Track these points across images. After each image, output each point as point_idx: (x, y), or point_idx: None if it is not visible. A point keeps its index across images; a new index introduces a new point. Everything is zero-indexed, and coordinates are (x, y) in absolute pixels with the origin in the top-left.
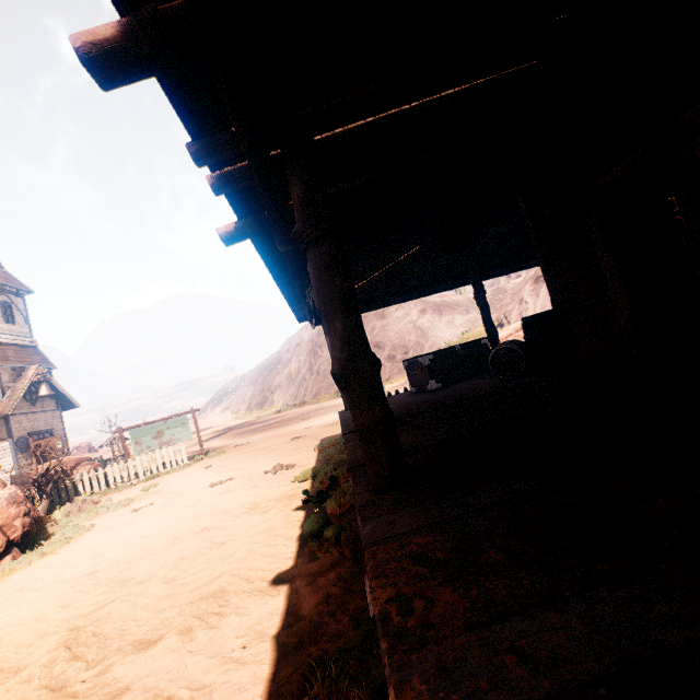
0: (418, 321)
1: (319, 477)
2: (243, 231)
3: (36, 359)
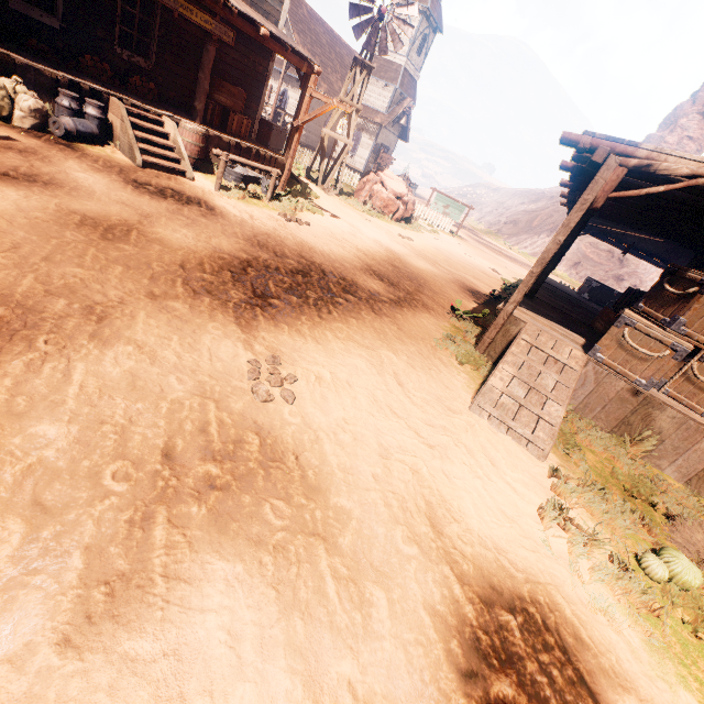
0: None
1: (511, 284)
2: (566, 206)
3: (412, 93)
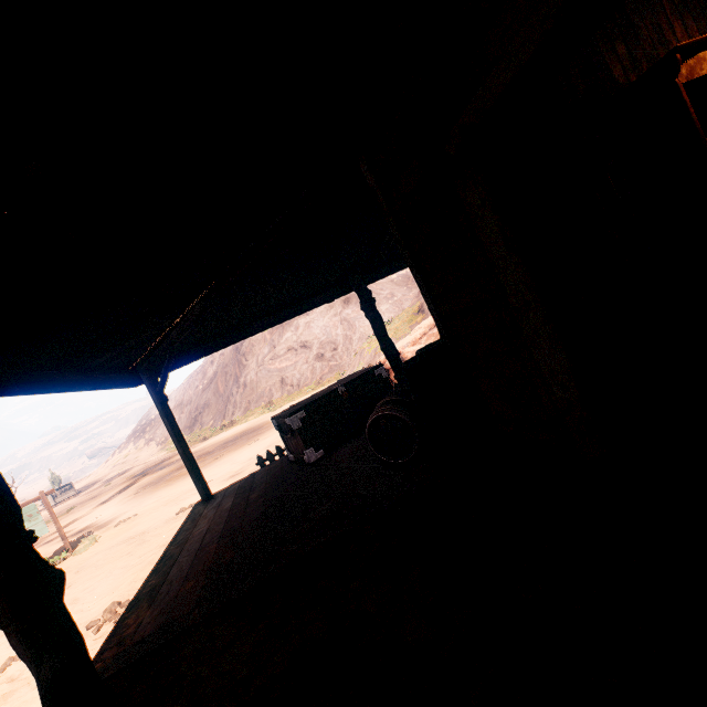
0: (343, 312)
1: None
2: None
3: None
